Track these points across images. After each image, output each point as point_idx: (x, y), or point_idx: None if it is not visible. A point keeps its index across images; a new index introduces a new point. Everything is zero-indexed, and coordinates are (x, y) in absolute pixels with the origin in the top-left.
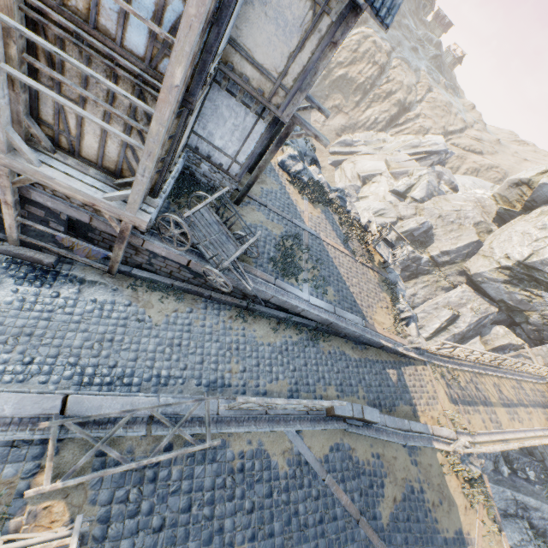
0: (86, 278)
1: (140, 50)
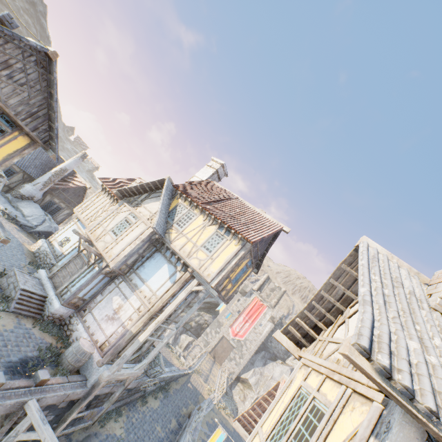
0: (80, 440)
1: None
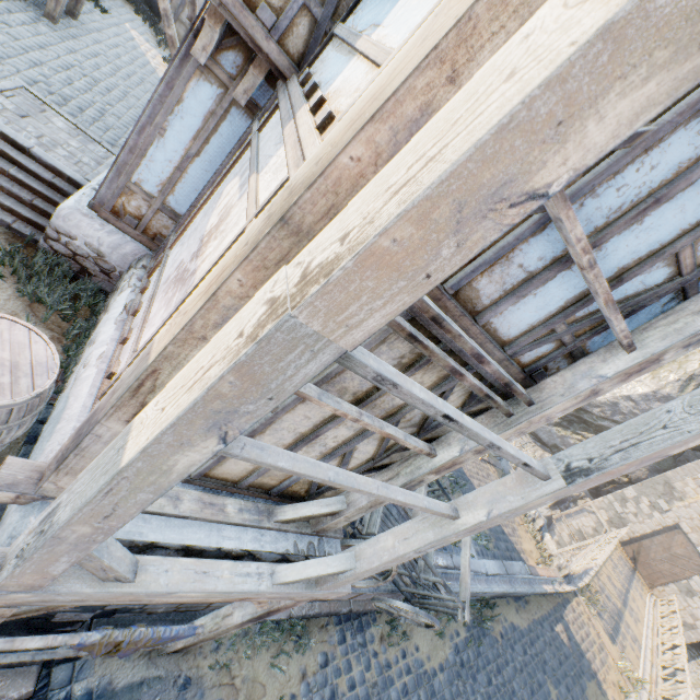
0: (114, 686)
1: (513, 330)
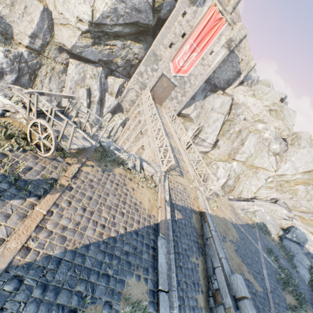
0: None
1: None
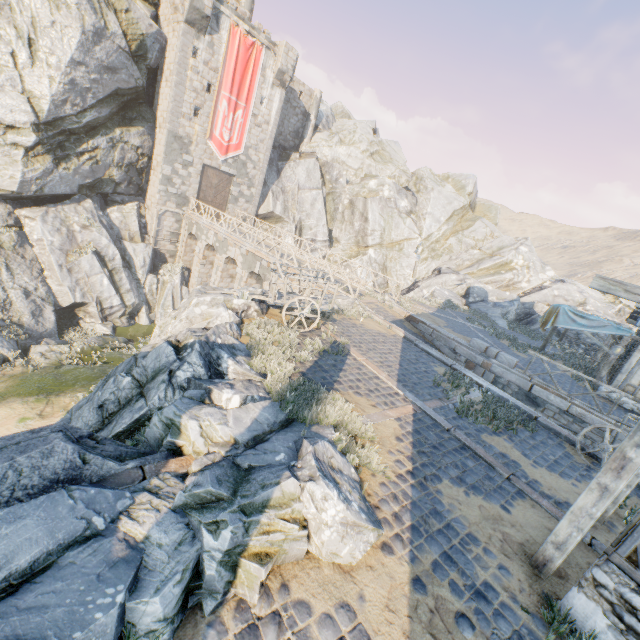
0: None
1: None
